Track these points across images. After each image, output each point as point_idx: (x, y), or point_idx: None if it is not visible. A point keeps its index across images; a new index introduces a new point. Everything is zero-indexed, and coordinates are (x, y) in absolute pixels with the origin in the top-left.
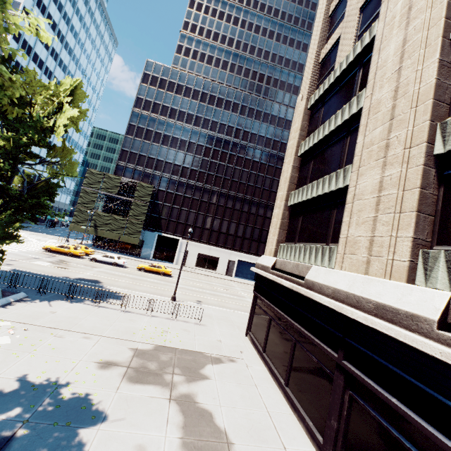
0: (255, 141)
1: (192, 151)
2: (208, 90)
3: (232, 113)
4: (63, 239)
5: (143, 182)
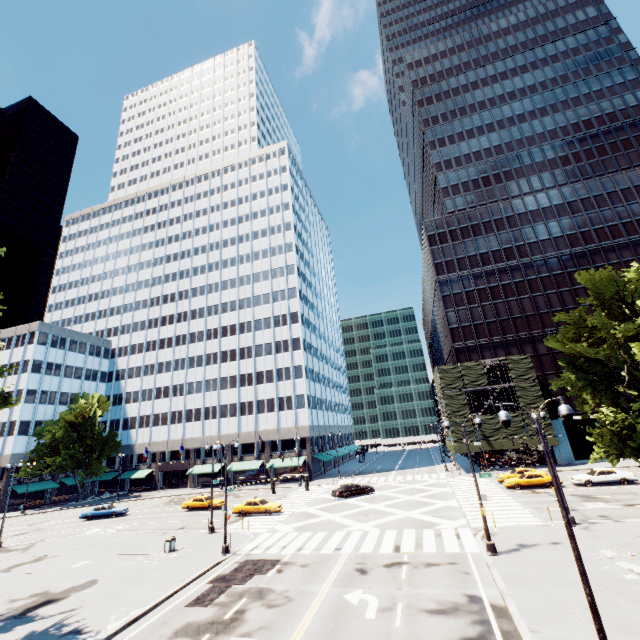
0: (621, 234)
1: (538, 289)
2: (510, 212)
3: (560, 219)
4: (427, 470)
5: (512, 356)
